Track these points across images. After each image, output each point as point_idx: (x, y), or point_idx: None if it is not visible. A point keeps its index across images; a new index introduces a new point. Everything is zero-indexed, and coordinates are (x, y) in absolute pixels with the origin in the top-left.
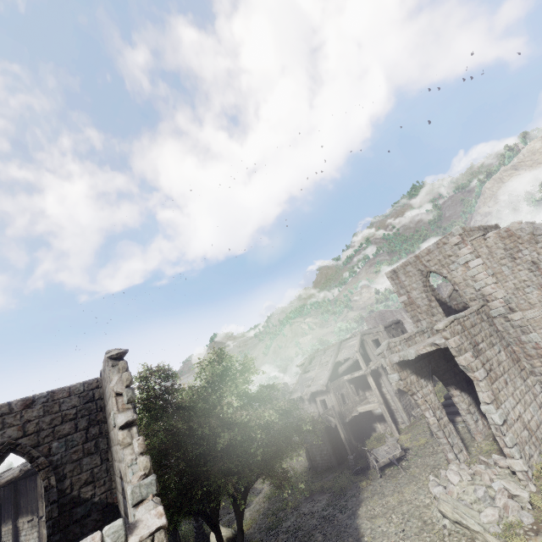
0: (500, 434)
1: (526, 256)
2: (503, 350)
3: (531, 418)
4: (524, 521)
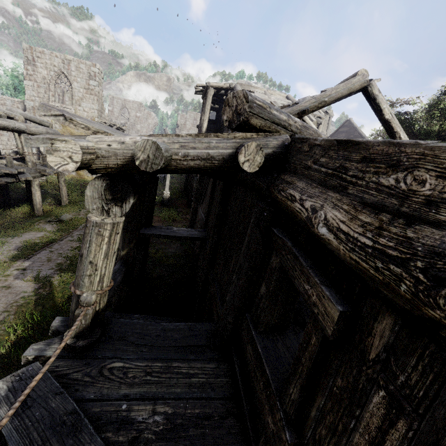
0: None
1: (149, 121)
2: None
3: None
4: None
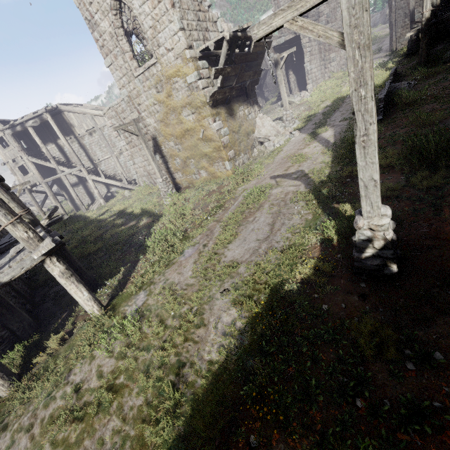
0: (308, 75)
1: None
2: (317, 45)
3: (318, 75)
4: (308, 97)
